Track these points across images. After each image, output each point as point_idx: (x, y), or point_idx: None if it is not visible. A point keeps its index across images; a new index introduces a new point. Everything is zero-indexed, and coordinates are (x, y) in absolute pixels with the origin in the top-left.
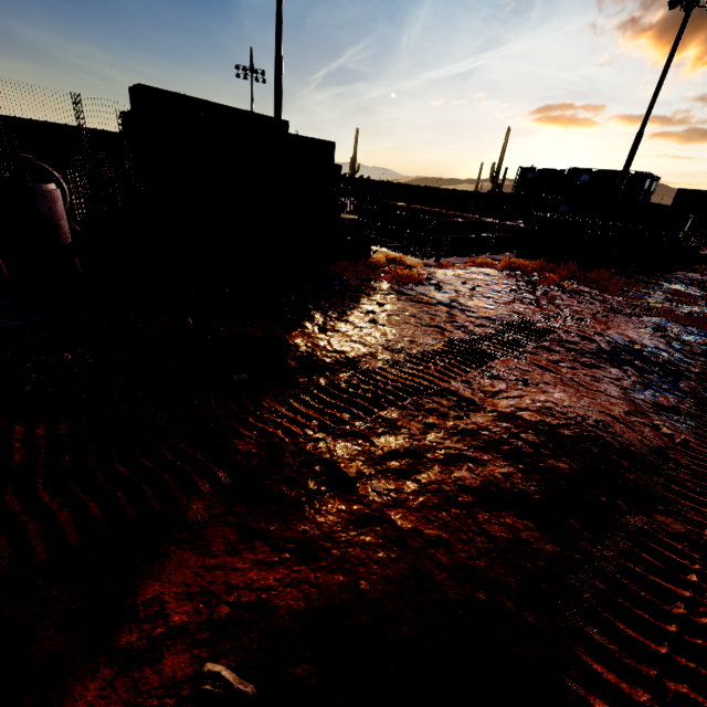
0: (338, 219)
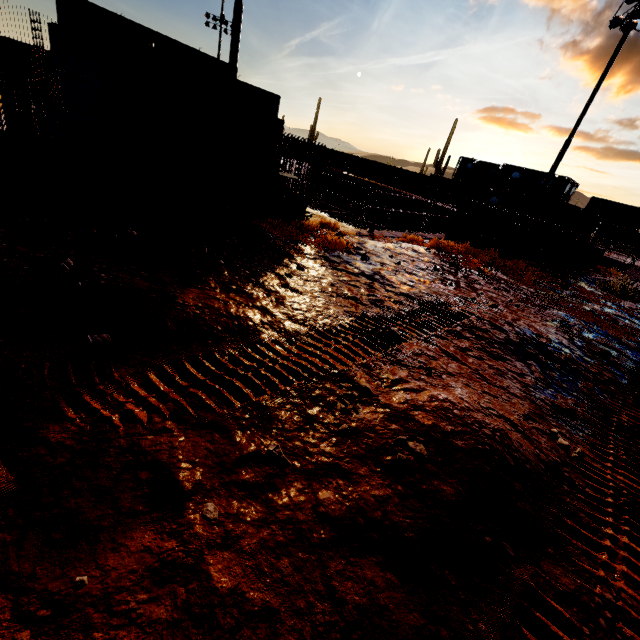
0: (276, 176)
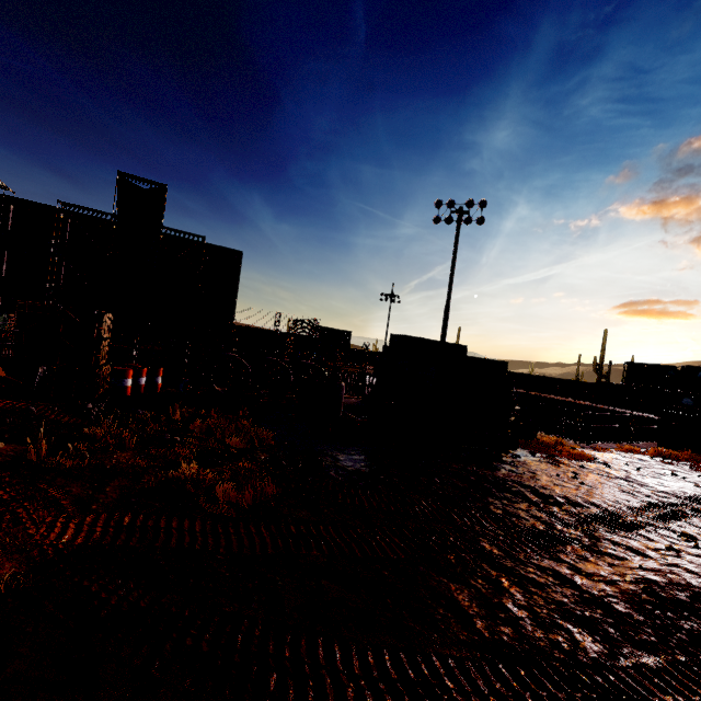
0: (510, 409)
